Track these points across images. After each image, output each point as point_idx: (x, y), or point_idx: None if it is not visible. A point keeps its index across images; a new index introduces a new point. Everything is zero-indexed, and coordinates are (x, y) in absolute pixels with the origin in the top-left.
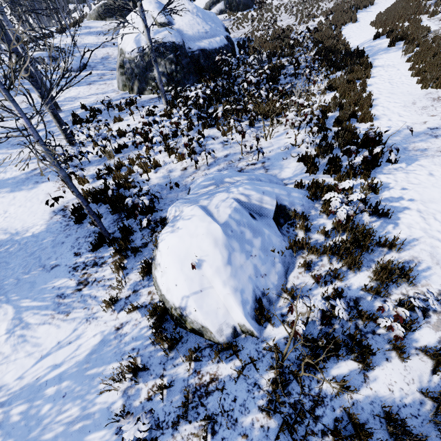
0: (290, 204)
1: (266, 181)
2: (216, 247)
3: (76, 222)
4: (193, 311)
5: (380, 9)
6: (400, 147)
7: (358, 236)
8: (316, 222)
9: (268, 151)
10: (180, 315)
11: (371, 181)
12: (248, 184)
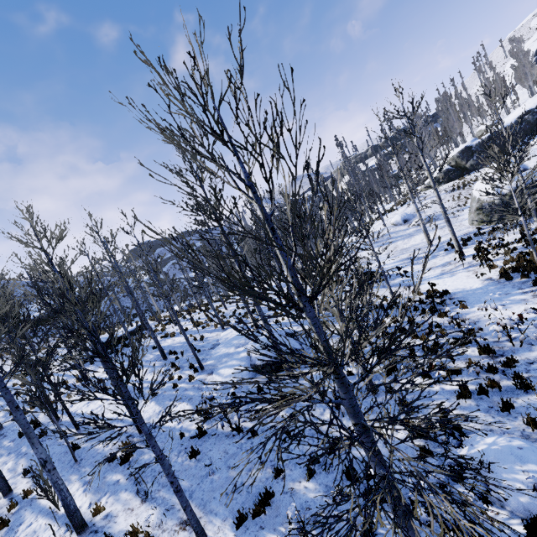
0: None
1: None
2: None
3: (506, 280)
4: None
5: None
6: None
7: None
8: None
9: None
10: None
11: None
12: None
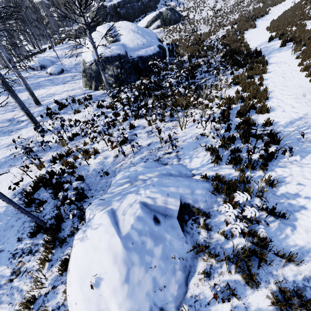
0: (193, 202)
1: (176, 174)
2: (115, 264)
3: (26, 206)
4: None
5: (273, 17)
6: (294, 138)
7: (255, 248)
8: (217, 219)
9: (182, 141)
10: None
11: (268, 178)
12: (154, 186)
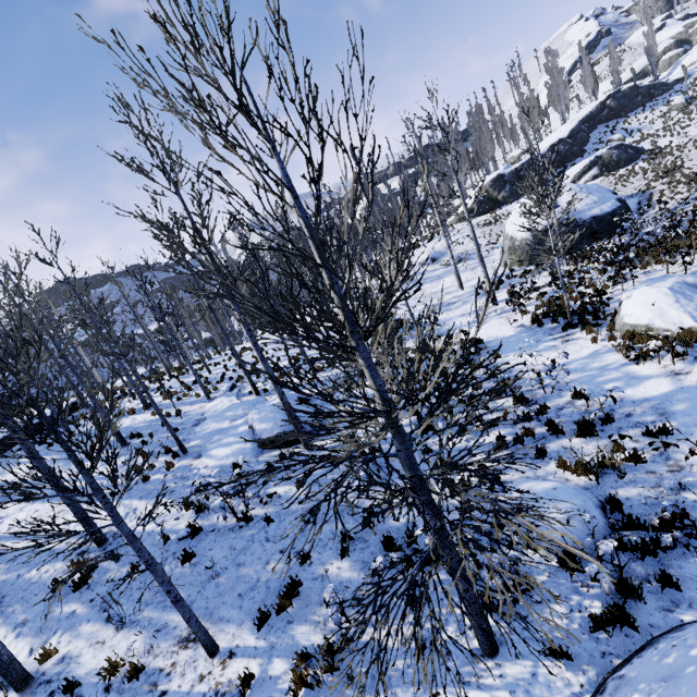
0: None
1: None
2: (666, 296)
3: (538, 326)
4: (657, 323)
5: None
6: None
7: None
8: None
9: (696, 268)
10: (648, 329)
11: None
12: (682, 274)
